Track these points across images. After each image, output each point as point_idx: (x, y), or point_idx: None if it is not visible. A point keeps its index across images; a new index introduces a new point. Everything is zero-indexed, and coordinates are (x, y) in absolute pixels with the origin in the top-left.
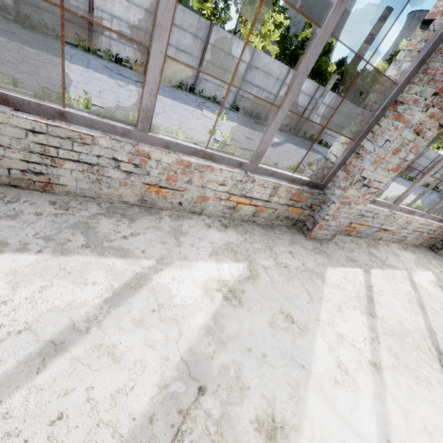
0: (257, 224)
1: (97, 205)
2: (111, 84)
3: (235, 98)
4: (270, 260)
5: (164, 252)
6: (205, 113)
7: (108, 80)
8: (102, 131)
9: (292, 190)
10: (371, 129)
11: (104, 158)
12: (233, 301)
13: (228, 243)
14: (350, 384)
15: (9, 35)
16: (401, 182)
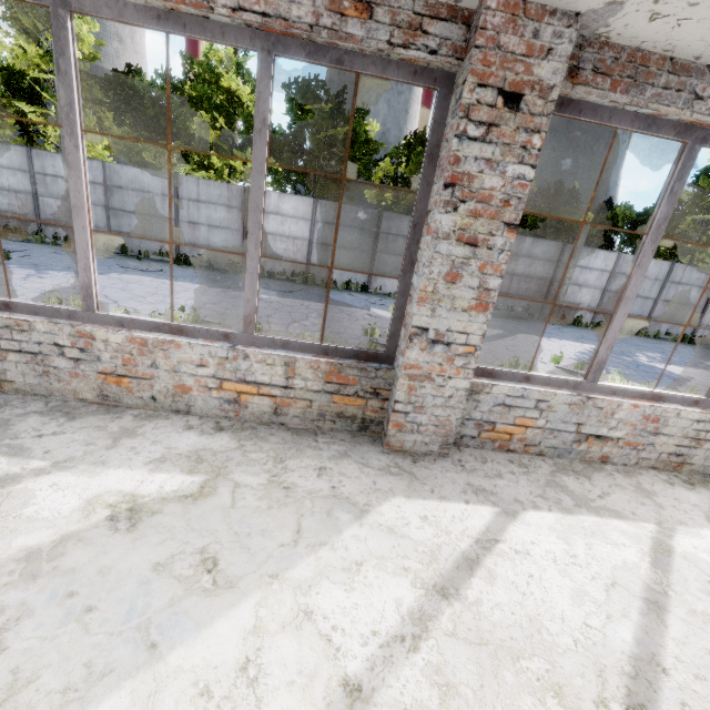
0: (287, 428)
1: (45, 403)
2: None
3: None
4: (262, 476)
5: (77, 454)
6: (372, 312)
7: None
8: (48, 317)
9: (321, 366)
10: (415, 257)
11: (46, 345)
12: (121, 523)
13: (200, 450)
14: (239, 708)
15: (158, 275)
16: None
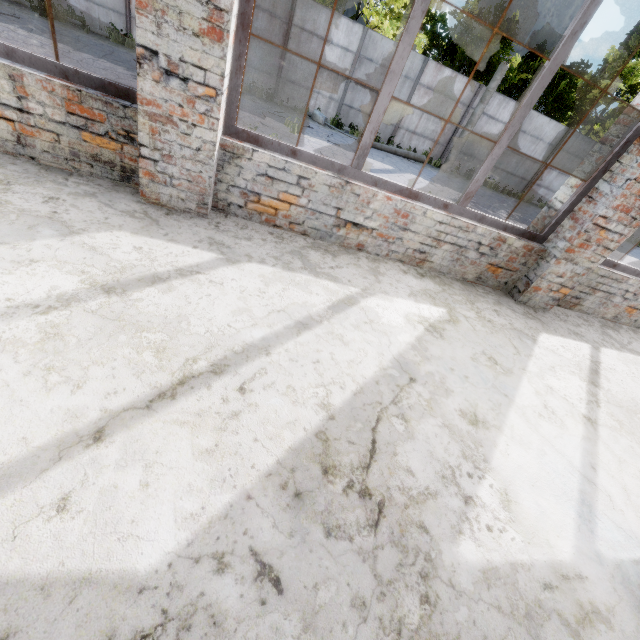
0: (38, 164)
1: None
2: (121, 75)
3: (339, 110)
4: None
5: None
6: (266, 121)
7: (121, 71)
8: None
9: (57, 89)
10: None
11: None
12: None
13: None
14: None
15: (6, 18)
16: (639, 254)
